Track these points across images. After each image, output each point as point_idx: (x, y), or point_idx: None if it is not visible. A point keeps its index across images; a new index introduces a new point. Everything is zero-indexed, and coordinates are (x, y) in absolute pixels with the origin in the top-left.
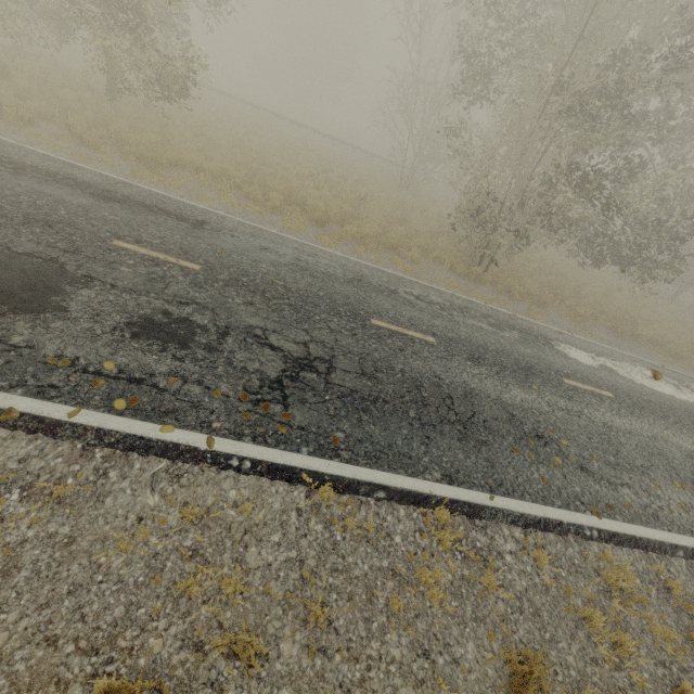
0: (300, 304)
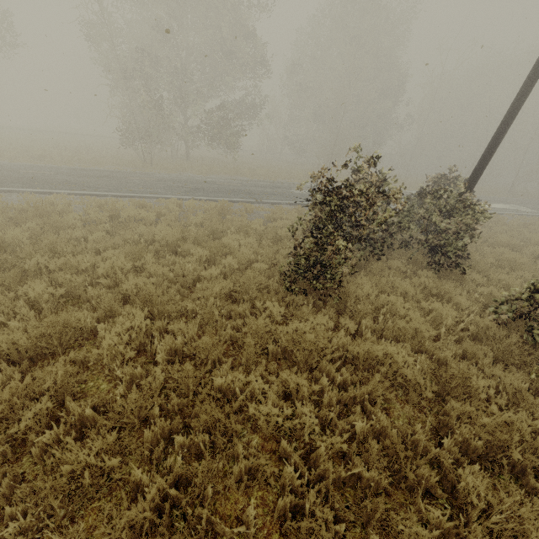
0: None
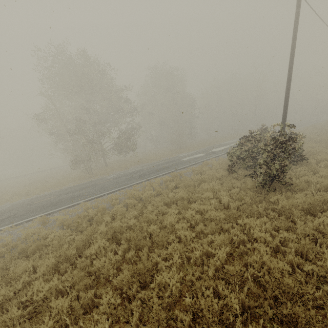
0: (9, 211)
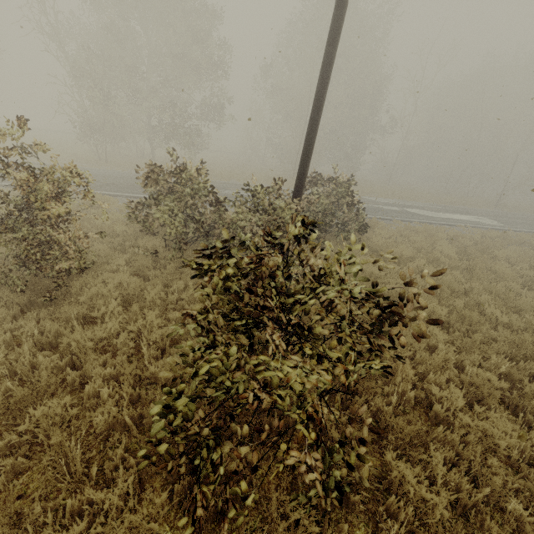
0: None
